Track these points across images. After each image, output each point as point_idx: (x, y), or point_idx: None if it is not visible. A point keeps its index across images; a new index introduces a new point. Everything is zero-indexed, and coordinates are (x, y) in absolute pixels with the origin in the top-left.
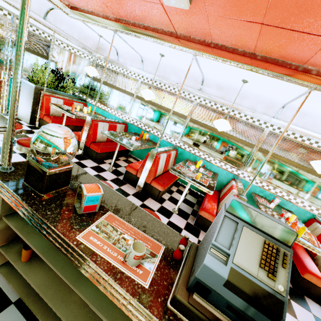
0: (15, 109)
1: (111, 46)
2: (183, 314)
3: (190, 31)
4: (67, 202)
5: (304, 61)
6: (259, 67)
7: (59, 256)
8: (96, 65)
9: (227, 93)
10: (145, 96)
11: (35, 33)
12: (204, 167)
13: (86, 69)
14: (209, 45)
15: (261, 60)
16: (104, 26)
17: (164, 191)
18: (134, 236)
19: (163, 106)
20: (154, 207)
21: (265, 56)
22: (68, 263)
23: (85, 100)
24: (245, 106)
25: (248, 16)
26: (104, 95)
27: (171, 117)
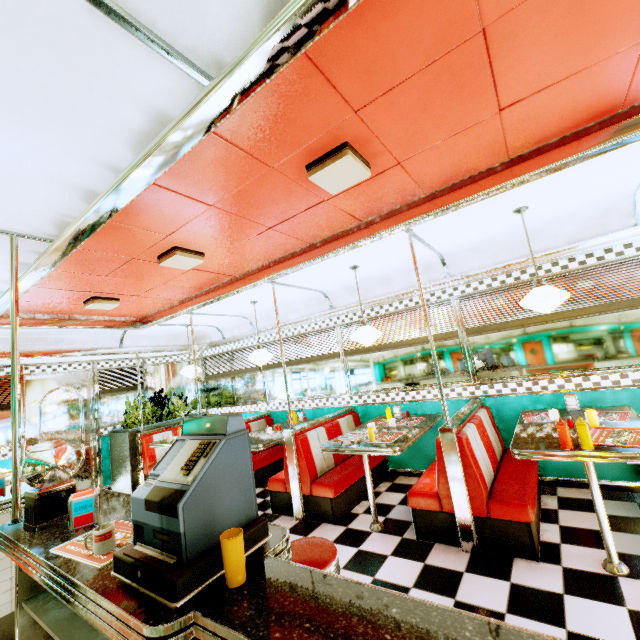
0: (17, 447)
1: (192, 330)
2: (121, 573)
3: (242, 268)
4: (66, 527)
5: (355, 220)
6: (324, 253)
7: (74, 624)
8: (204, 360)
9: (364, 290)
10: (256, 361)
11: (121, 367)
12: (412, 415)
13: (182, 373)
14: (269, 267)
15: (323, 245)
16: (173, 316)
17: (351, 497)
18: (129, 531)
19: (302, 357)
20: (328, 537)
21: (323, 239)
22: (83, 629)
23: (206, 414)
24: (398, 290)
25: (252, 232)
26: (227, 392)
27: (320, 367)
